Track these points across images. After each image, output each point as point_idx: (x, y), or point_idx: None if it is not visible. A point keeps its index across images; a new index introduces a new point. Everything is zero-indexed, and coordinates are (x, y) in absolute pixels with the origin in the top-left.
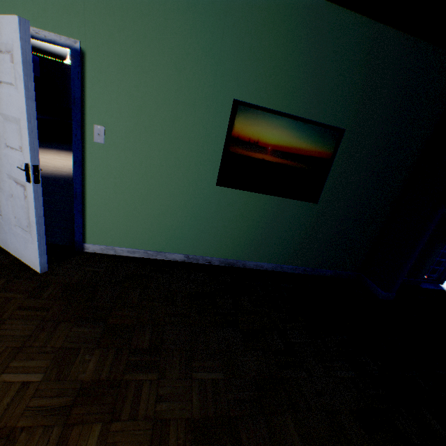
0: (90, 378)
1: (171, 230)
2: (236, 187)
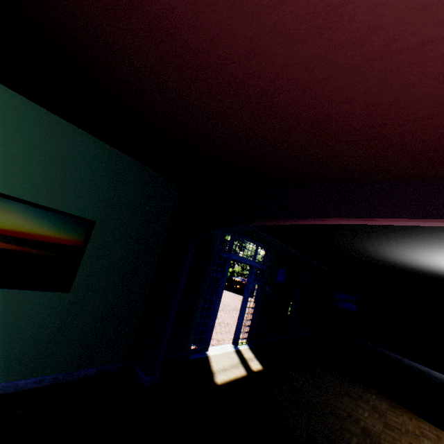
0: None
1: None
2: None
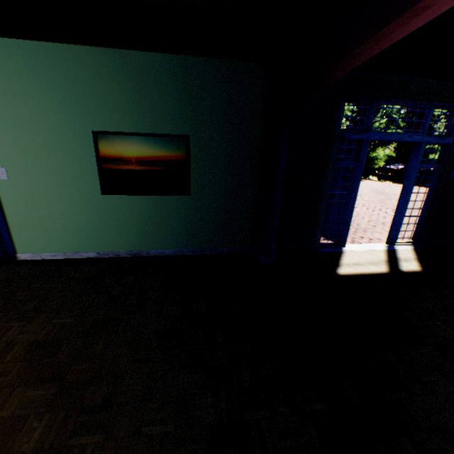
0: None
1: (79, 234)
2: (118, 193)
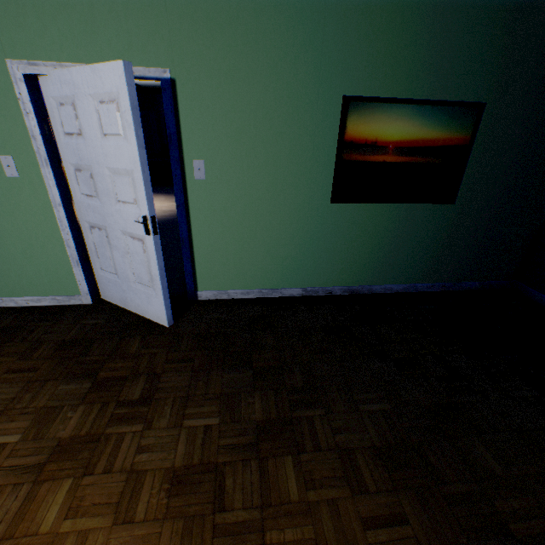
0: (261, 418)
1: (285, 263)
2: (354, 201)
